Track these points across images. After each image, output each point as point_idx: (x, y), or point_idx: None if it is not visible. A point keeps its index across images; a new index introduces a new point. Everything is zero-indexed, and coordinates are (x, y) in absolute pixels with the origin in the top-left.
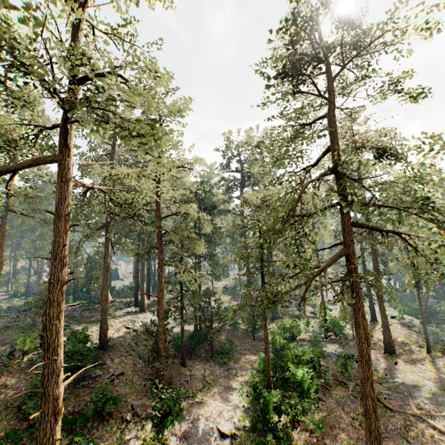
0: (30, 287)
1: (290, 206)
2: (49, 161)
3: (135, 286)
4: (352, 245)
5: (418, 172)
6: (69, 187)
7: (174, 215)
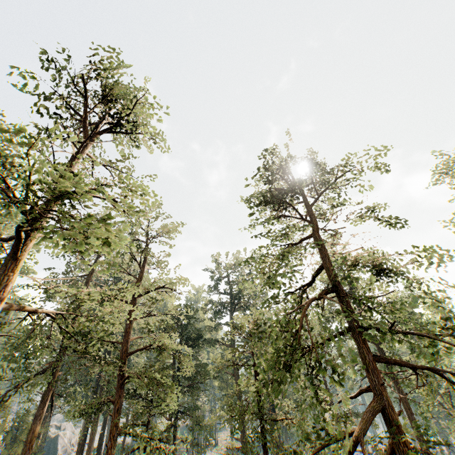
0: None
1: (291, 333)
2: None
3: None
4: (385, 391)
5: (427, 289)
6: None
7: (145, 348)
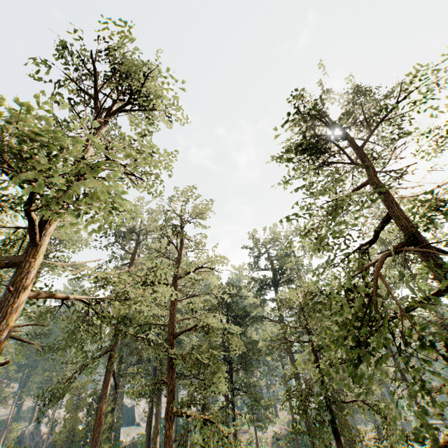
0: (23, 442)
1: (362, 300)
2: (2, 263)
3: (146, 443)
4: None
5: None
6: (15, 298)
7: (189, 329)
